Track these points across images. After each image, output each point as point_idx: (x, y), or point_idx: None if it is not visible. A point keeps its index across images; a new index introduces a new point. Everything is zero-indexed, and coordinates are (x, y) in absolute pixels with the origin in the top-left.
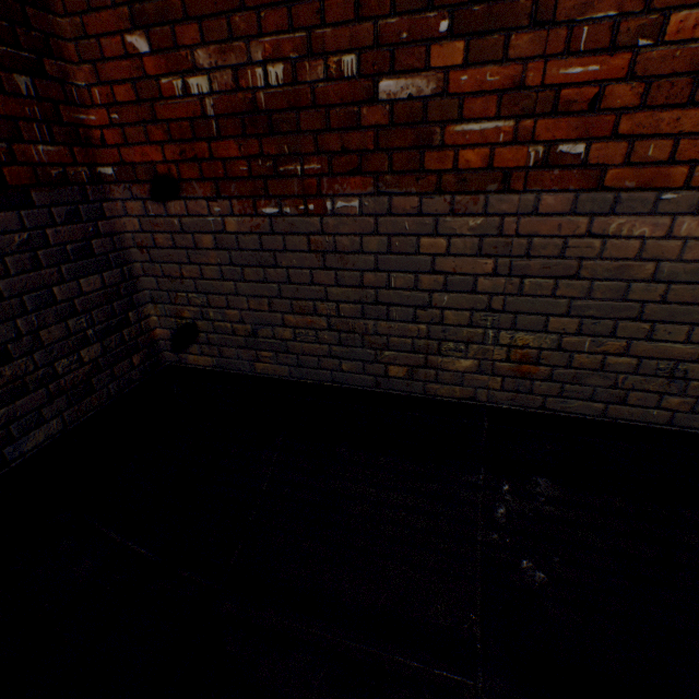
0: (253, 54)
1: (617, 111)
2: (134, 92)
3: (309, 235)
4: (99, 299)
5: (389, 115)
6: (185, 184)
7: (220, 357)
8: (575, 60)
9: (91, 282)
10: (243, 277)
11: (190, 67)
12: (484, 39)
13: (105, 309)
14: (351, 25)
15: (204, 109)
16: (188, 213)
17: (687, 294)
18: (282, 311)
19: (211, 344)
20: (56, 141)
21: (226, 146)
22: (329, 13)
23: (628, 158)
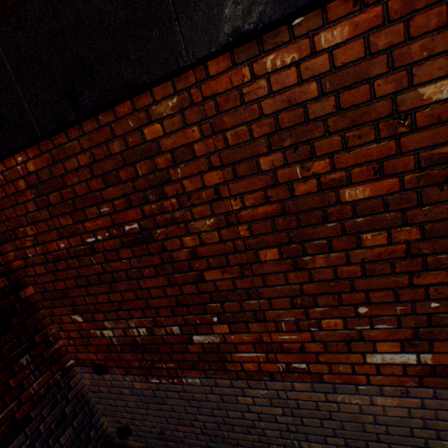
0: (130, 323)
1: (315, 352)
2: (79, 333)
3: (178, 391)
4: (72, 440)
5: (202, 347)
6: (110, 367)
7: (146, 442)
8: (283, 333)
9: (66, 434)
10: (149, 407)
11: (103, 326)
12: (236, 324)
13: (76, 443)
14: (172, 316)
15: (113, 341)
16: (114, 379)
17: (400, 430)
18: (174, 423)
19: (139, 436)
20: (43, 372)
21: (126, 355)
22: (161, 312)
23: (331, 370)
